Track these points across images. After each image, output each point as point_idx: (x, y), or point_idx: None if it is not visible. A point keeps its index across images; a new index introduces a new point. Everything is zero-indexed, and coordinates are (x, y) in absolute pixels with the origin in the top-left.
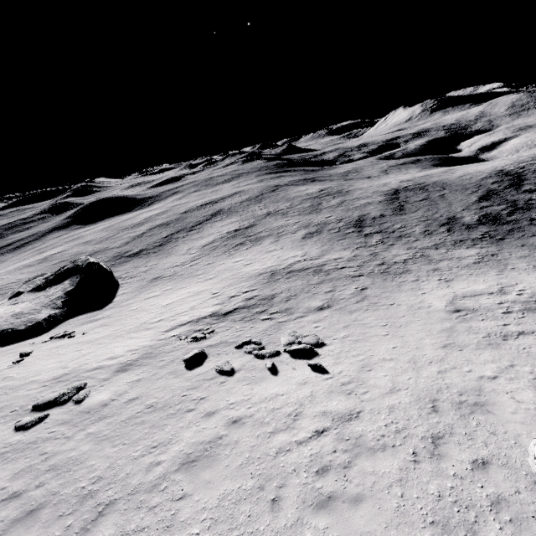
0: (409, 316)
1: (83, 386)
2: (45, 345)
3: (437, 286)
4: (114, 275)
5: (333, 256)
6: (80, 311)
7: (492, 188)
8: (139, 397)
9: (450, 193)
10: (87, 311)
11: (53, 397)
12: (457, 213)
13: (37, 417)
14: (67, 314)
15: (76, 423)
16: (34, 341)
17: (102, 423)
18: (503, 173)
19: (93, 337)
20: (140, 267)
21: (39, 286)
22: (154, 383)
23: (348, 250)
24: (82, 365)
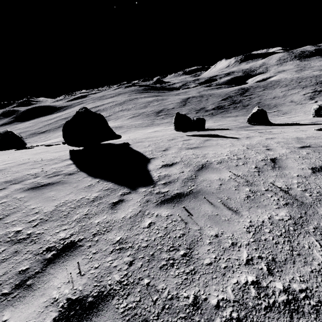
0: (131, 134)
1: None
2: None
3: (161, 128)
4: (26, 141)
5: (133, 123)
6: None
7: (231, 95)
8: None
9: (211, 98)
10: None
11: None
12: (207, 106)
13: None
14: None
15: None
16: None
17: None
18: (241, 89)
19: None
20: (42, 137)
21: None
22: None
23: (143, 121)
24: None
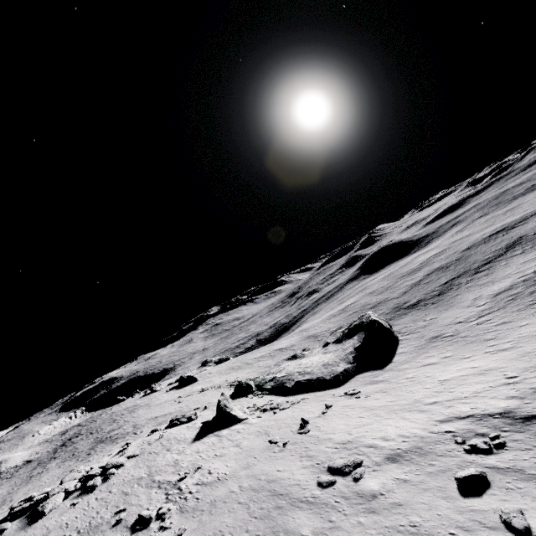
0: None
1: (359, 463)
2: (340, 400)
3: None
4: (394, 328)
5: None
6: (366, 367)
7: None
8: (403, 504)
9: None
10: (371, 368)
11: (339, 464)
12: None
13: (329, 479)
14: (356, 369)
15: (352, 503)
16: (335, 392)
17: (370, 517)
18: None
19: (372, 404)
20: (418, 321)
21: (338, 338)
22: (420, 493)
23: None
24: (361, 436)
